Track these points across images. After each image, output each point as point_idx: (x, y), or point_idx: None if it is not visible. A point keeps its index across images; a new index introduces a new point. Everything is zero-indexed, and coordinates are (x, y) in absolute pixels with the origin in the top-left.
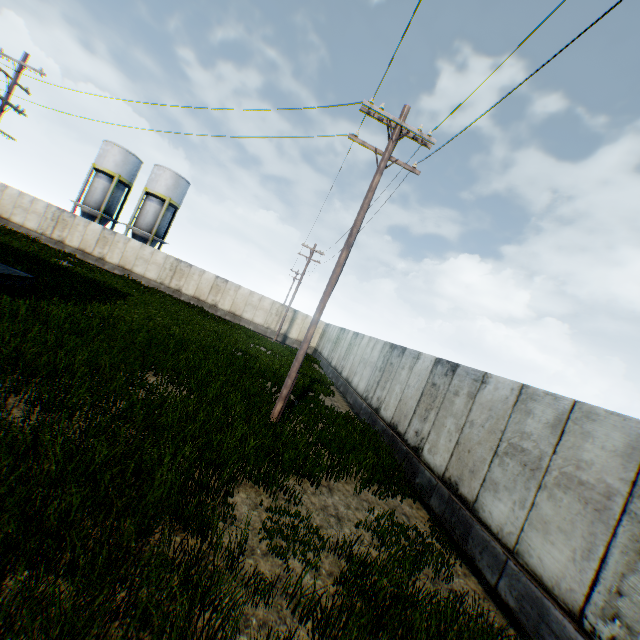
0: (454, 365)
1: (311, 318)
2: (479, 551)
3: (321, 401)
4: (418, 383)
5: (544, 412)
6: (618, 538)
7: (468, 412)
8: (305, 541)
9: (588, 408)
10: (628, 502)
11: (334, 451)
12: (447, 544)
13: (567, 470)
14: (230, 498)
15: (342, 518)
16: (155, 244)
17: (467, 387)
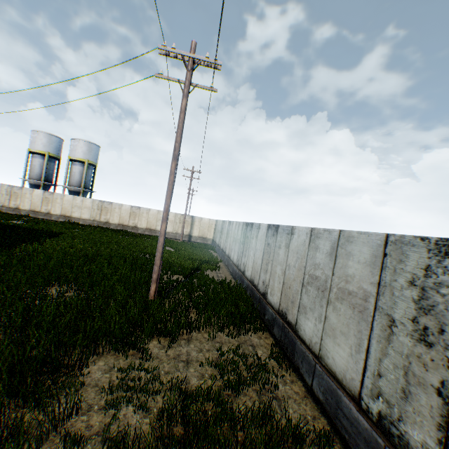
0: (277, 226)
1: (205, 219)
2: (301, 361)
3: (206, 275)
4: (261, 246)
5: (325, 245)
6: (374, 331)
7: (286, 258)
8: (144, 389)
9: (348, 233)
10: (377, 300)
11: (200, 310)
12: (281, 361)
13: (341, 285)
14: (87, 368)
15: (191, 361)
16: (86, 194)
17: (284, 240)
